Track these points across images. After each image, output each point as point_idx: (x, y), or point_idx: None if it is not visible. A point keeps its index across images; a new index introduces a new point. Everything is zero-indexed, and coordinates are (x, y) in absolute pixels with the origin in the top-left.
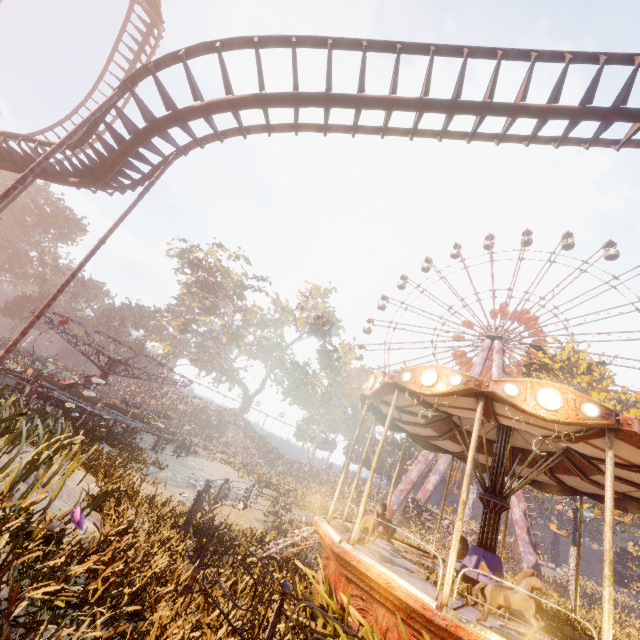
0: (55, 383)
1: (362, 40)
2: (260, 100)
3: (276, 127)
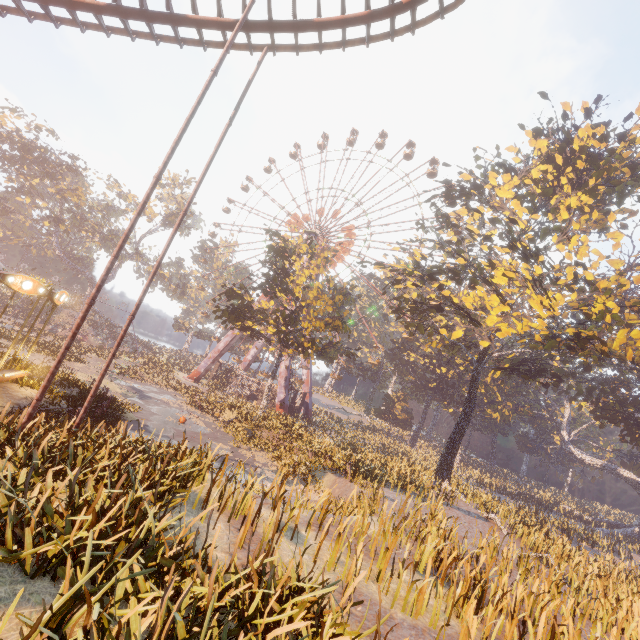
0: None
1: None
2: None
3: None
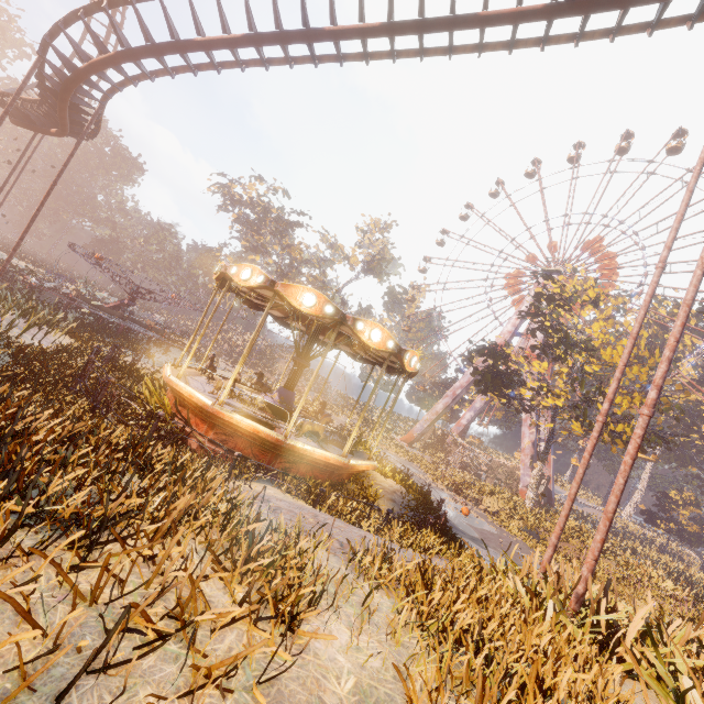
0: (90, 301)
1: None
2: (123, 57)
3: (158, 72)
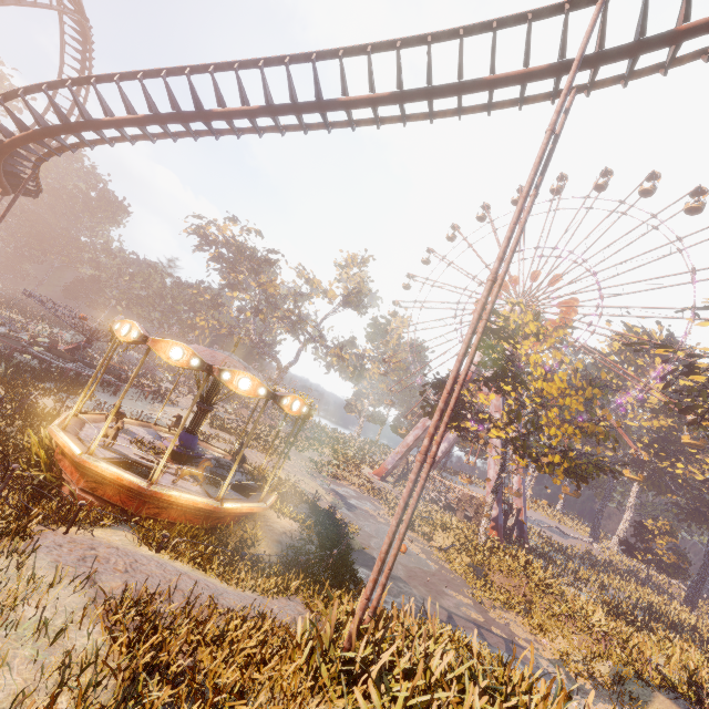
0: (42, 345)
1: (93, 77)
2: (40, 134)
3: (80, 144)
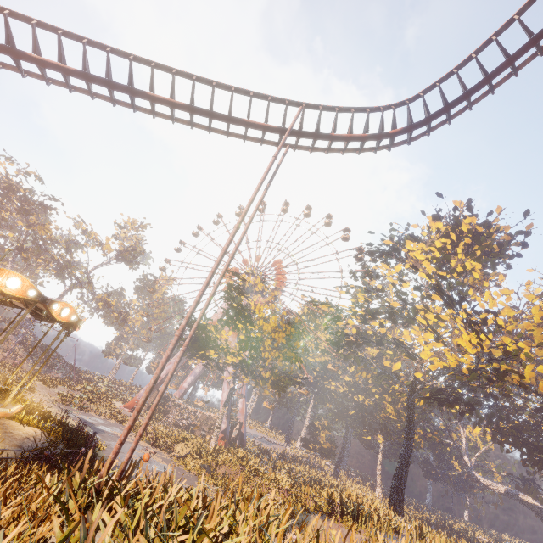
0: None
1: None
2: None
3: None
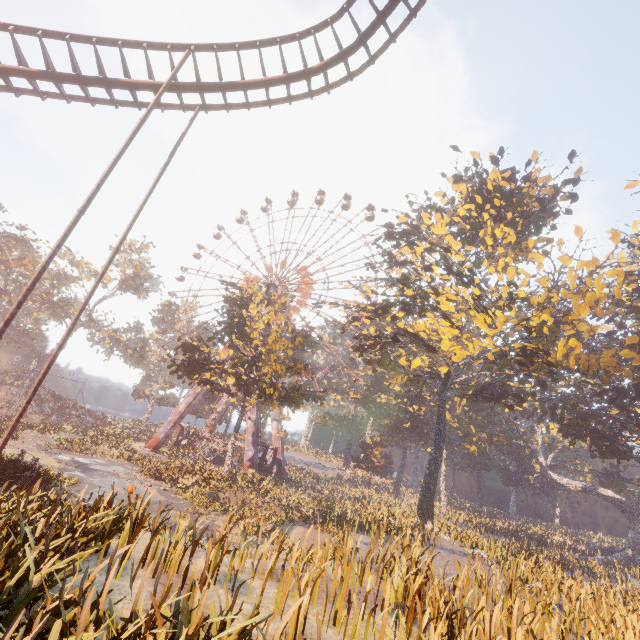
0: None
1: None
2: None
3: None
